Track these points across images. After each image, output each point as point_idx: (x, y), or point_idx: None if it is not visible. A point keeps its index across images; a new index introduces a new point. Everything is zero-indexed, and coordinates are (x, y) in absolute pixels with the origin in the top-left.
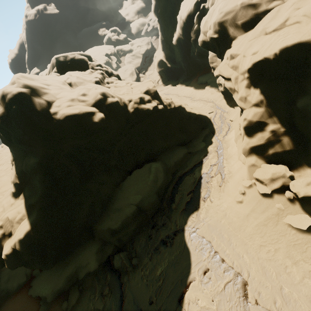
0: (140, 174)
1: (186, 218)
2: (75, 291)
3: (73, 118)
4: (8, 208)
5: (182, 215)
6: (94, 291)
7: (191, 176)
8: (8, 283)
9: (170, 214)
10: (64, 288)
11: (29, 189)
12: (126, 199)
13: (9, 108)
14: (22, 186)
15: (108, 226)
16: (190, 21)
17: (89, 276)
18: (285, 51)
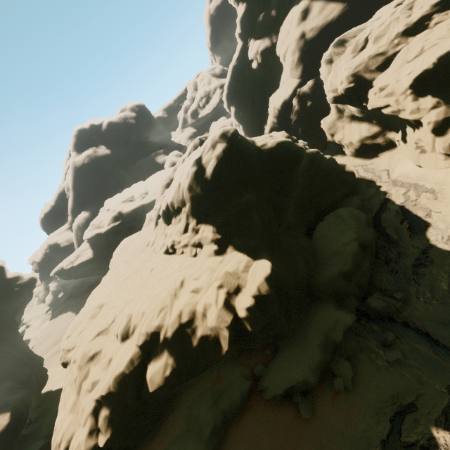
0: (329, 223)
1: (423, 237)
2: (340, 362)
3: (282, 145)
4: (219, 265)
5: (415, 238)
6: (368, 351)
7: (388, 211)
8: (220, 404)
9: (397, 245)
10: (325, 359)
11: (239, 237)
12: (337, 242)
13: (231, 142)
14: (224, 241)
15: (335, 271)
16: (287, 107)
17: (347, 338)
18: (442, 59)
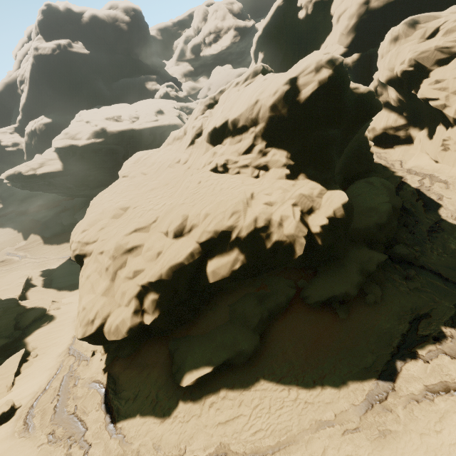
0: (361, 186)
1: (436, 213)
2: (371, 285)
3: (371, 95)
4: (292, 188)
5: (429, 213)
6: (393, 281)
7: (405, 191)
8: (266, 303)
9: (414, 216)
10: (362, 281)
11: (312, 168)
12: (373, 201)
13: (337, 71)
14: (295, 168)
15: (373, 222)
16: None
17: (377, 270)
18: None
